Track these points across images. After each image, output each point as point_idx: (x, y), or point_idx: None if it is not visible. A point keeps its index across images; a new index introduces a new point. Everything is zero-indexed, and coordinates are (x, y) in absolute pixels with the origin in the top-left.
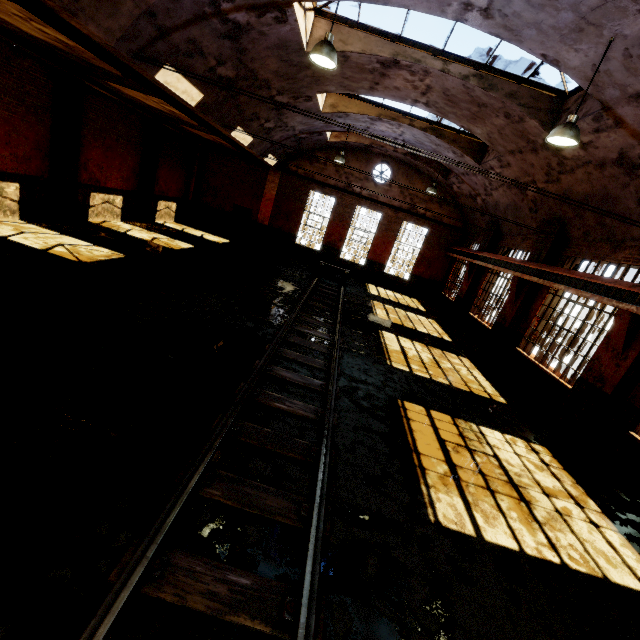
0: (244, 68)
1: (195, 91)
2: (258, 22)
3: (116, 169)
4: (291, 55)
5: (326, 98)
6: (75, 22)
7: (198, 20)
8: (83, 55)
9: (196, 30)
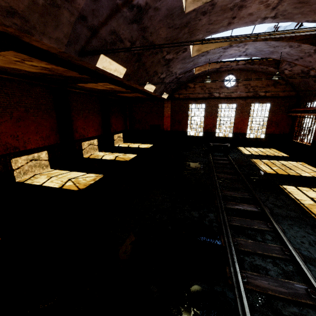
0: (146, 42)
1: (121, 68)
2: (153, 0)
3: (91, 126)
4: (175, 20)
5: (193, 47)
6: (34, 41)
7: (114, 14)
8: (58, 72)
9: (114, 22)
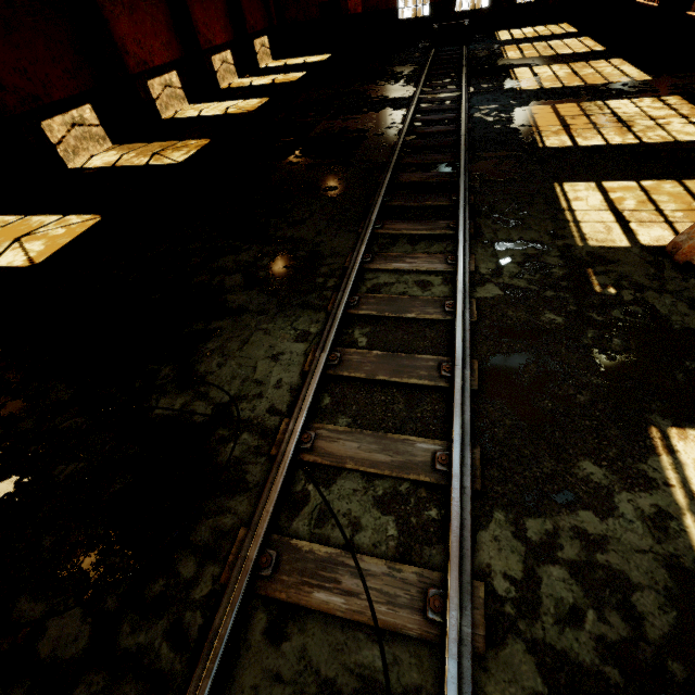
0: None
1: None
2: None
3: (215, 20)
4: None
5: None
6: None
7: None
8: None
9: None
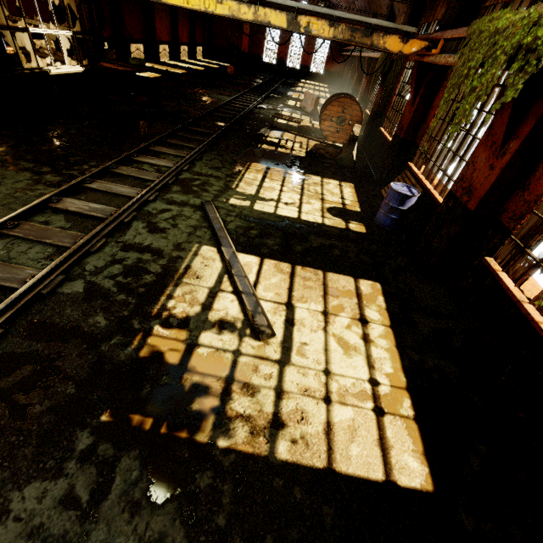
0: None
1: None
2: None
3: (184, 33)
4: None
5: None
6: None
7: None
8: None
9: None
